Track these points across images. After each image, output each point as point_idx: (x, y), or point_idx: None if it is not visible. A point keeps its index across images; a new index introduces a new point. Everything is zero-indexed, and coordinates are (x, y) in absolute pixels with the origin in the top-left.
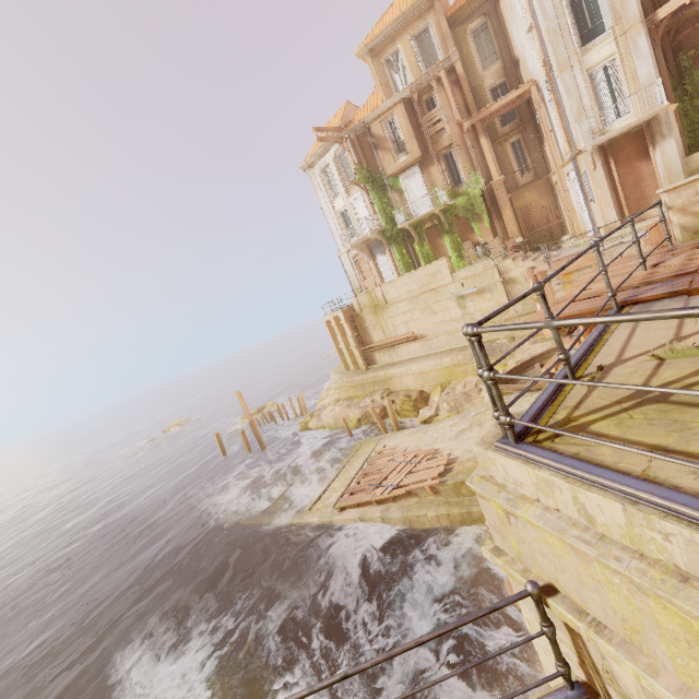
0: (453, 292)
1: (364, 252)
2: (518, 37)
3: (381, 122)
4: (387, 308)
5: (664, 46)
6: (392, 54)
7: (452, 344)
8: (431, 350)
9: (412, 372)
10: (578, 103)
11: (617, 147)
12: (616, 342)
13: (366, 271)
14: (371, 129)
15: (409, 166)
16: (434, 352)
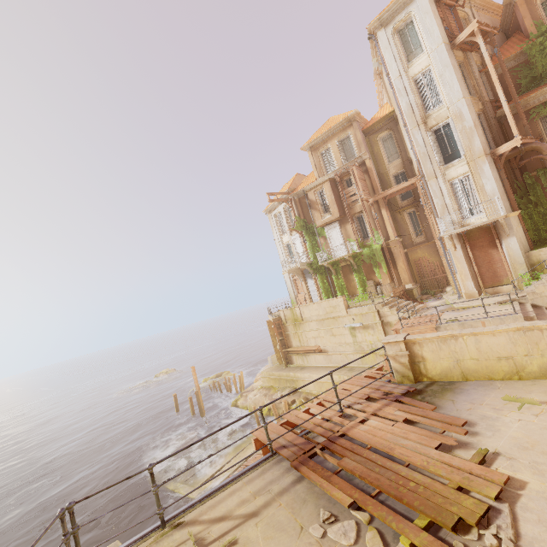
0: (347, 323)
1: (298, 275)
2: (409, 147)
3: (314, 192)
4: (302, 324)
5: (513, 166)
6: (325, 150)
7: (345, 362)
8: (331, 363)
9: (312, 380)
10: (442, 201)
11: (473, 236)
12: (221, 497)
13: (300, 288)
14: (308, 195)
15: (331, 222)
16: (332, 365)
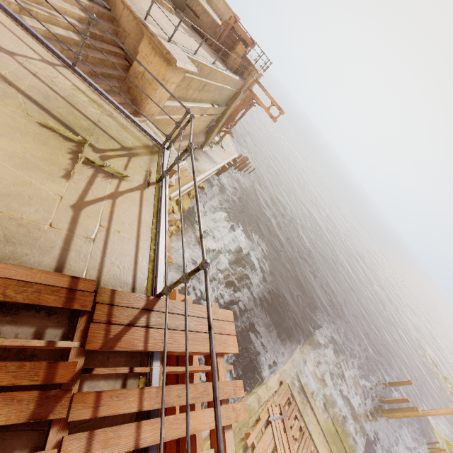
0: None
1: None
2: None
3: None
4: None
5: None
6: None
7: None
8: None
9: None
10: None
11: None
12: (146, 217)
13: None
14: None
15: None
16: None
